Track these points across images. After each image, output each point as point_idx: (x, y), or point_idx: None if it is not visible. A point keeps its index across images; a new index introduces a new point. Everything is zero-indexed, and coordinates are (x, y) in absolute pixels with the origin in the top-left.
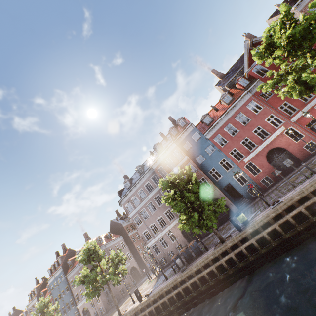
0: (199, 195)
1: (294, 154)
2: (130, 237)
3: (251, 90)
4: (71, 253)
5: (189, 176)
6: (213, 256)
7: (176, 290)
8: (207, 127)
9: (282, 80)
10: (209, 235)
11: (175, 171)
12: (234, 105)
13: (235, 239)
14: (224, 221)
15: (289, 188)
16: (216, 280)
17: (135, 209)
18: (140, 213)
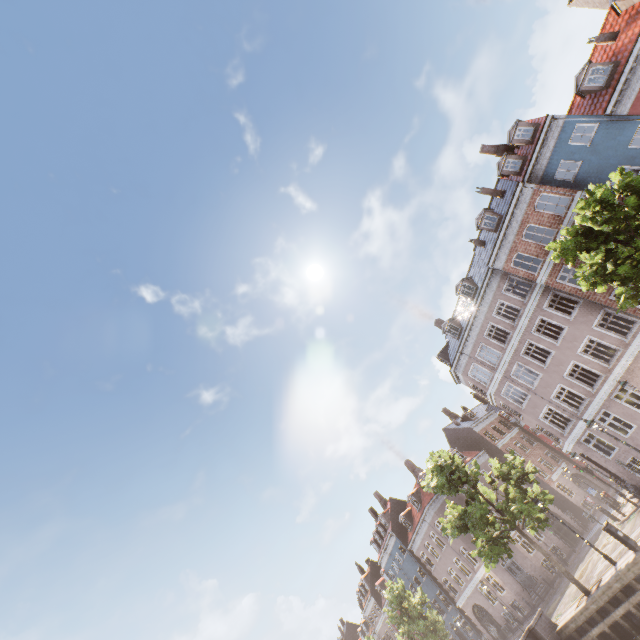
0: None
1: None
2: (503, 451)
3: None
4: (397, 505)
5: (636, 189)
6: None
7: None
8: (606, 93)
9: None
10: None
11: None
12: None
13: None
14: None
15: None
16: None
17: (494, 373)
18: (513, 375)
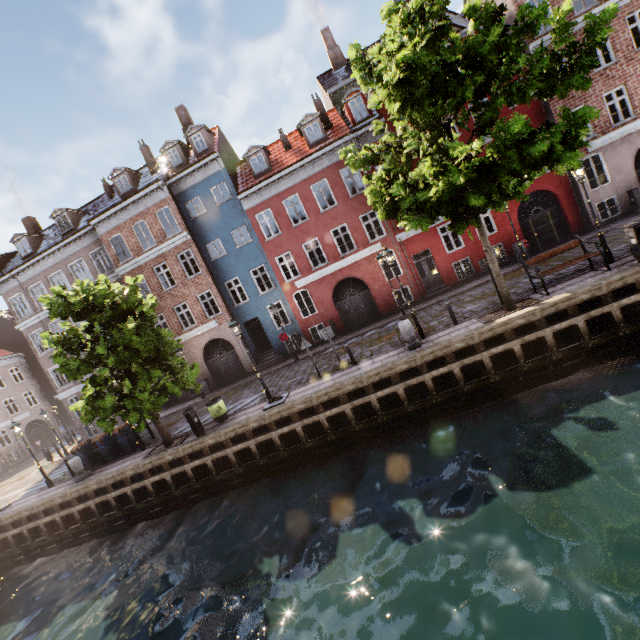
0: (133, 355)
1: (375, 299)
2: None
3: (363, 136)
4: None
5: (127, 304)
6: (134, 470)
7: (47, 517)
8: (253, 181)
9: (383, 160)
10: (189, 403)
11: (152, 256)
12: (319, 155)
13: (181, 450)
14: (227, 382)
15: (322, 369)
16: (128, 509)
17: (35, 314)
18: (51, 326)
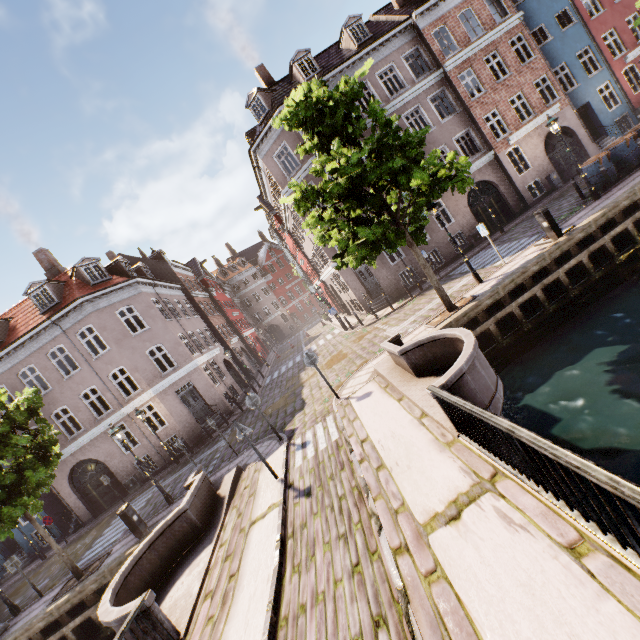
0: None
1: None
2: (196, 301)
3: None
4: None
5: None
6: None
7: None
8: None
9: None
10: (550, 196)
11: (483, 44)
12: None
13: None
14: (567, 178)
15: None
16: None
17: None
18: None
